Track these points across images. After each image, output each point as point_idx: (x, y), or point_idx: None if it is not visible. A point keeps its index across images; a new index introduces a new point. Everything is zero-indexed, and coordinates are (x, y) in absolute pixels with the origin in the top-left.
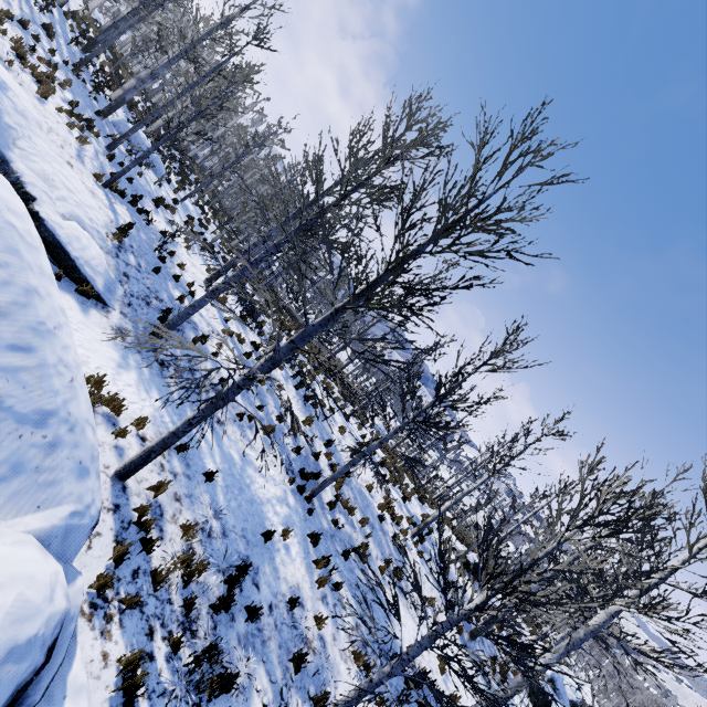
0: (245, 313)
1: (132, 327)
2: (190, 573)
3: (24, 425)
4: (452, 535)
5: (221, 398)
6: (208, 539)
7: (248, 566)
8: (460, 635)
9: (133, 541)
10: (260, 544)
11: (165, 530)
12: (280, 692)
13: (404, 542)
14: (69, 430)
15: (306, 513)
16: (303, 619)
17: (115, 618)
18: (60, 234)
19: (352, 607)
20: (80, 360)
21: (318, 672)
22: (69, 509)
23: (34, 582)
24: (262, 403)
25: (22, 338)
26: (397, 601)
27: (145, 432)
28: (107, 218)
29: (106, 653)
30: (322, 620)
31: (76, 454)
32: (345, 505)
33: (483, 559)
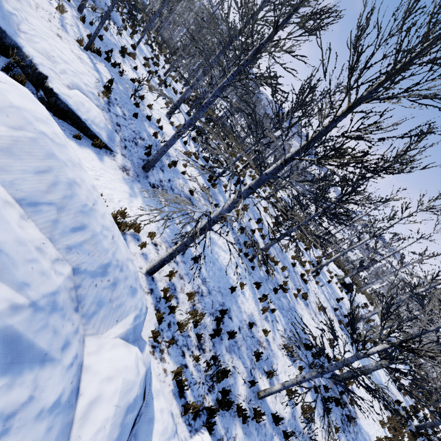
0: (195, 133)
1: (130, 164)
2: (196, 321)
3: (96, 278)
4: (333, 265)
5: (203, 229)
6: (201, 297)
7: (225, 310)
8: (339, 325)
9: (164, 308)
10: (228, 294)
11: (178, 298)
12: (250, 371)
13: (307, 277)
14: (120, 271)
15: (250, 269)
16: (256, 332)
17: (165, 350)
18: (70, 104)
19: (291, 339)
20: (108, 199)
21: (268, 358)
22: (132, 317)
23: (128, 369)
24: (216, 201)
25: (77, 221)
26: (323, 345)
27: (155, 240)
28: (95, 79)
29: (165, 369)
30: (267, 332)
31: (127, 283)
32: (272, 260)
33: (383, 322)
